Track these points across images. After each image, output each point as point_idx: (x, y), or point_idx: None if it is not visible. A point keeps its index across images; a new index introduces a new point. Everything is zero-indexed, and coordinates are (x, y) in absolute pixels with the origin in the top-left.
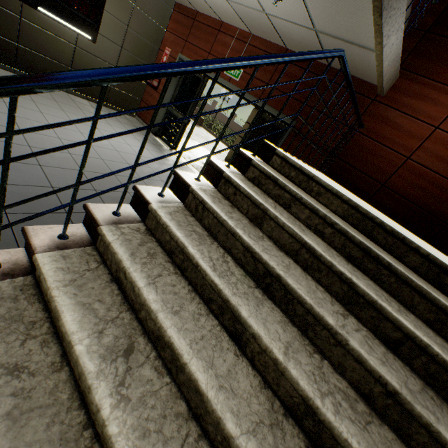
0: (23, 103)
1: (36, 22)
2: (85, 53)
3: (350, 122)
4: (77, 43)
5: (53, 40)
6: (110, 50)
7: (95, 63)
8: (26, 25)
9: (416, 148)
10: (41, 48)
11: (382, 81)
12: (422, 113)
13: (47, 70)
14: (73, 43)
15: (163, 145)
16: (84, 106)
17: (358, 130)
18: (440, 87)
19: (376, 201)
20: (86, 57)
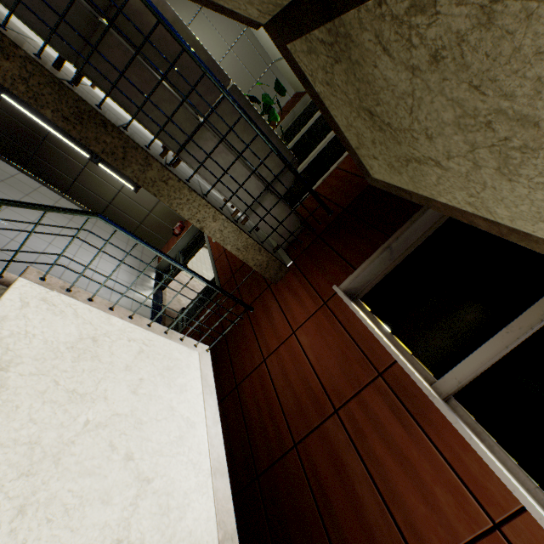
0: (27, 212)
1: (95, 171)
2: (127, 197)
3: (248, 303)
4: (122, 189)
5: (103, 184)
6: (149, 199)
7: (133, 205)
8: (87, 172)
9: (274, 350)
10: (92, 187)
11: (250, 265)
12: (291, 311)
13: (90, 201)
14: (119, 189)
15: (152, 281)
16: (101, 230)
17: (249, 313)
18: (310, 289)
19: (225, 405)
20: (126, 199)
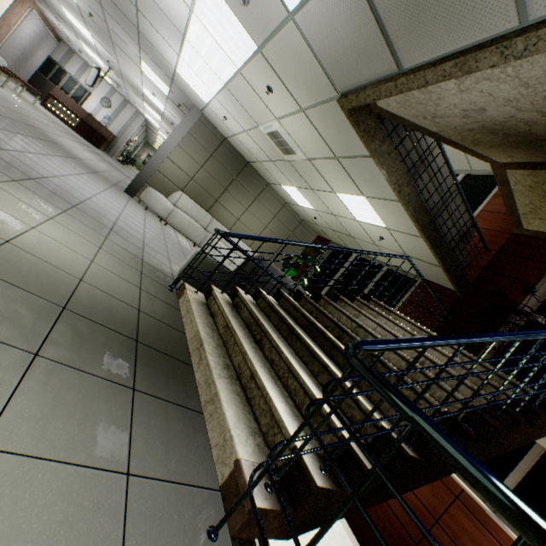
0: None
1: None
2: None
3: None
4: None
5: None
6: None
7: None
8: None
9: None
10: None
11: None
12: None
13: None
14: None
15: None
16: None
17: None
18: None
19: (350, 517)
20: None
